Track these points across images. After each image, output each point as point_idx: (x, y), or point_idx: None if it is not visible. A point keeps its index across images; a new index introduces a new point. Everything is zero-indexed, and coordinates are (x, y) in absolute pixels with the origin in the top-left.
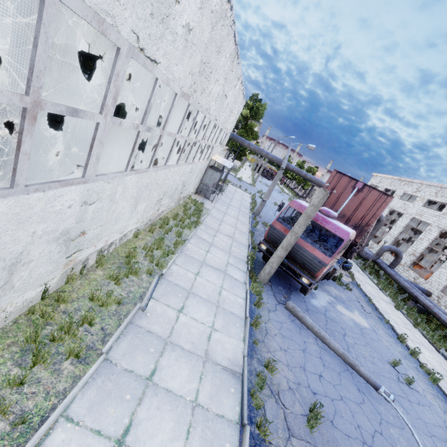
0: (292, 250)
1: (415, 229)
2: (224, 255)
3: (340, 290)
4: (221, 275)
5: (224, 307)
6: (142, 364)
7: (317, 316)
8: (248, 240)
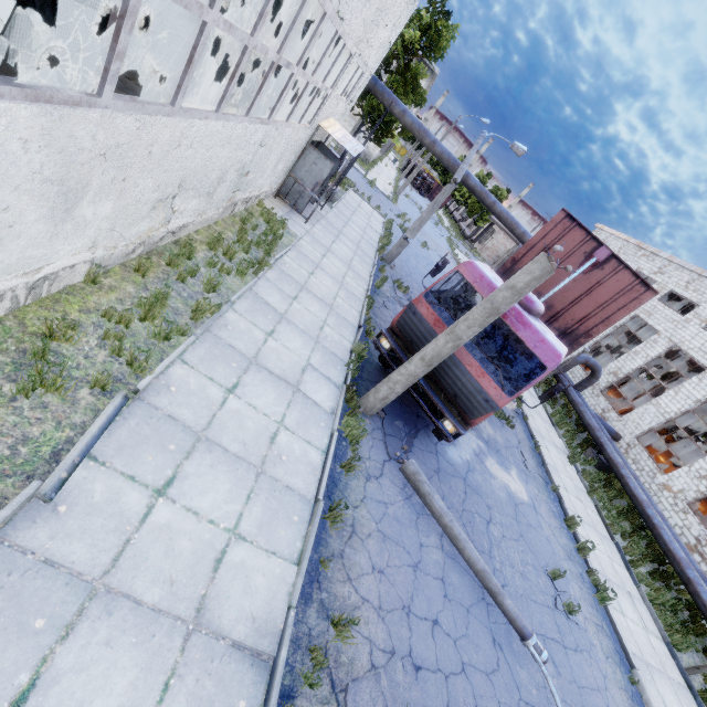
0: (441, 365)
1: (625, 329)
2: (304, 346)
3: (497, 426)
4: (286, 393)
5: (275, 475)
6: None
7: (452, 483)
8: (360, 314)
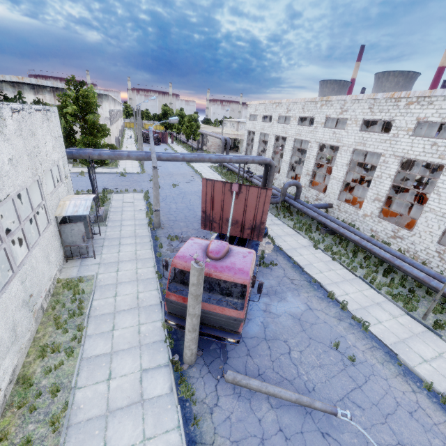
0: (203, 318)
1: None
2: (134, 360)
3: (268, 274)
4: (138, 412)
5: None
6: None
7: (259, 351)
8: (158, 290)
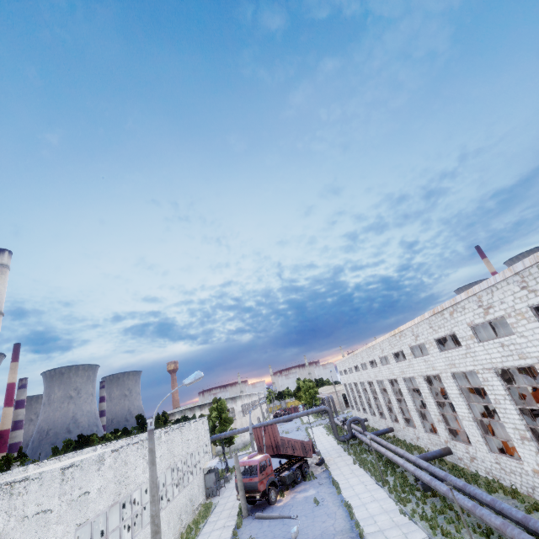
0: (246, 487)
1: None
2: (225, 520)
3: (308, 483)
4: (221, 529)
5: (222, 538)
6: None
7: (277, 510)
8: None
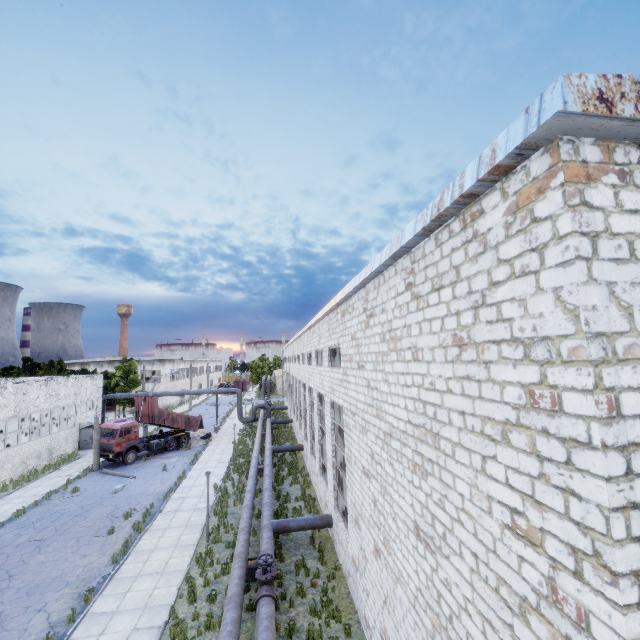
0: (103, 446)
1: None
2: (76, 470)
3: (178, 452)
4: (64, 477)
5: (56, 484)
6: (4, 502)
7: (128, 469)
8: None
